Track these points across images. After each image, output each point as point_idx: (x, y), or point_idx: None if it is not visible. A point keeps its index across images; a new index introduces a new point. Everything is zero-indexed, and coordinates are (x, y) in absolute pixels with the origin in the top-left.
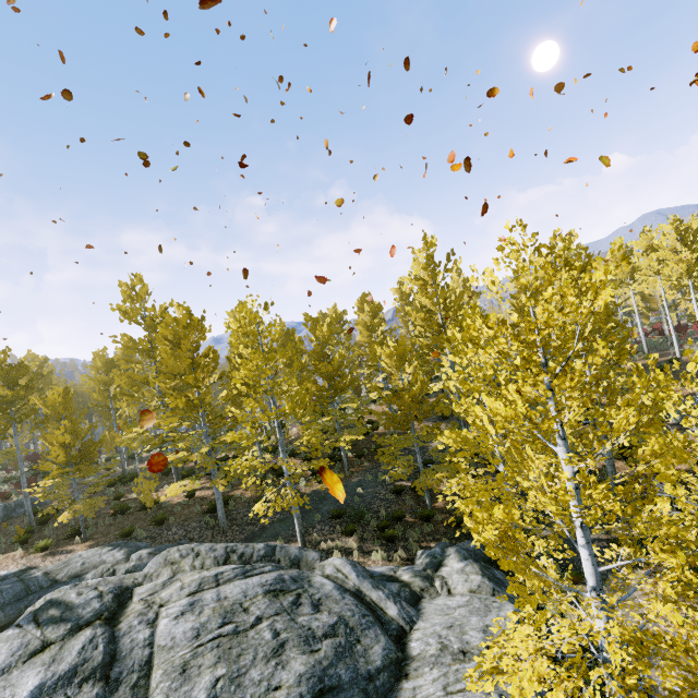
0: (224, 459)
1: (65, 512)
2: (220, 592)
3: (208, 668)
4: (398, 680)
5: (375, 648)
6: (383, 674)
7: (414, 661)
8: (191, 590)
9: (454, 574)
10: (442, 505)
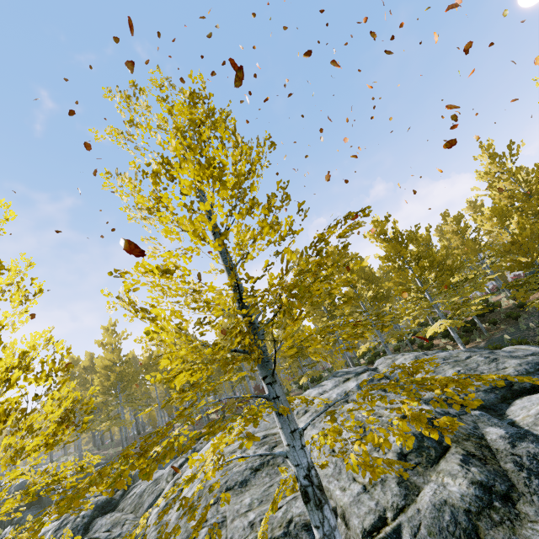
0: (376, 355)
1: (302, 377)
2: (432, 355)
3: (449, 369)
4: None
5: None
6: None
7: None
8: (412, 358)
9: None
10: None
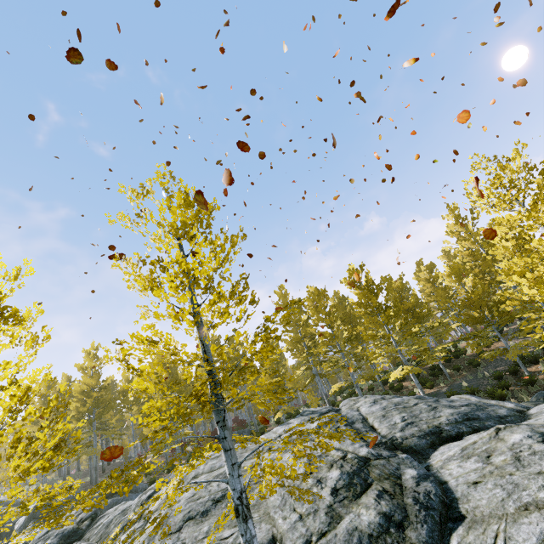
0: (352, 393)
1: (278, 413)
2: (388, 400)
3: (396, 414)
4: (523, 421)
5: (500, 410)
6: (510, 417)
7: (533, 414)
8: (371, 402)
9: None
10: (543, 377)
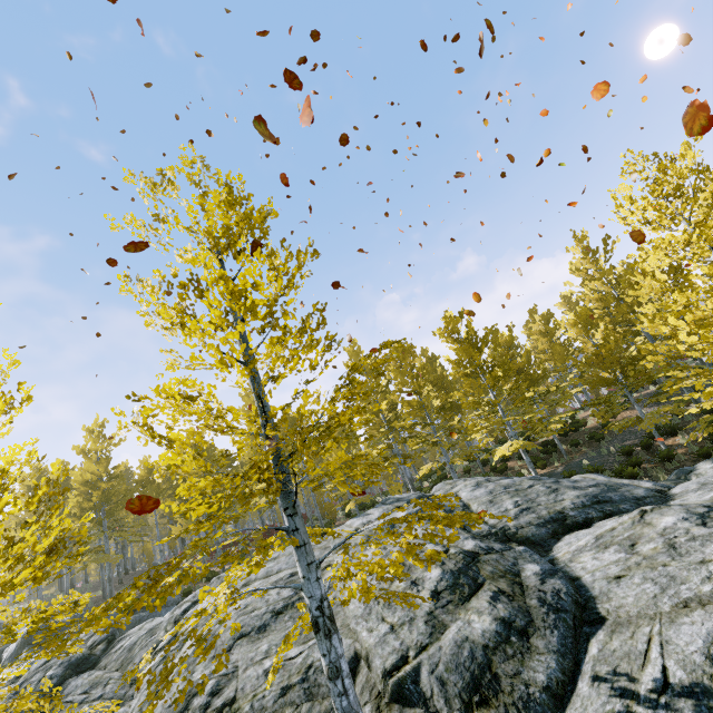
0: (443, 477)
1: (349, 503)
2: (495, 482)
3: (507, 499)
4: (665, 502)
5: (636, 490)
6: (649, 499)
7: (677, 494)
8: (472, 485)
9: (707, 470)
10: (682, 451)
